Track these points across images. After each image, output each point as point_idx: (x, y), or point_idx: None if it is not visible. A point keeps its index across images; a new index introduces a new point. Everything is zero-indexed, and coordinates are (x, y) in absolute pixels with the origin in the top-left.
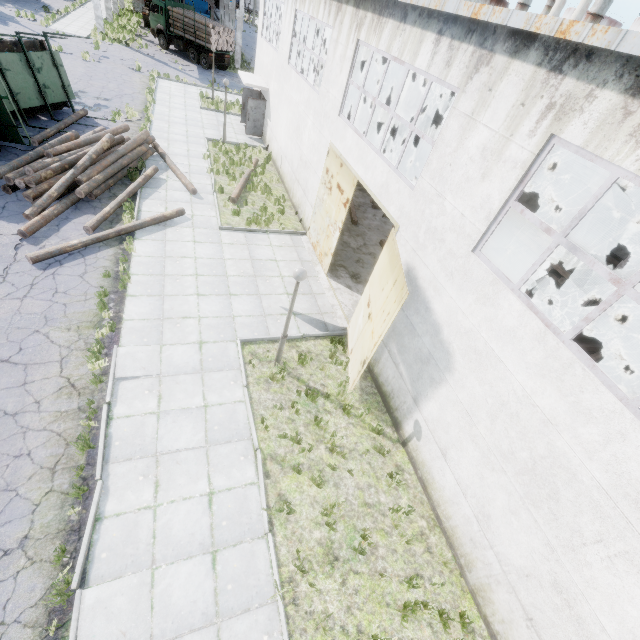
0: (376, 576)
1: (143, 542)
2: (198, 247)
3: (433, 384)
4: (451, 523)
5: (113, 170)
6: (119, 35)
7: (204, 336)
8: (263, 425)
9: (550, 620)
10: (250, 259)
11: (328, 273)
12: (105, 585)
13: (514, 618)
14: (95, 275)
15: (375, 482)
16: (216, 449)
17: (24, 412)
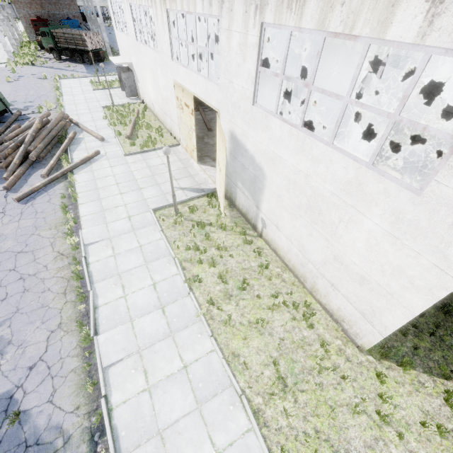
0: (255, 298)
1: (123, 312)
2: (114, 169)
3: (261, 191)
4: (291, 263)
5: (48, 139)
6: (25, 60)
7: (130, 213)
8: (176, 247)
9: (338, 278)
10: (148, 167)
11: (198, 162)
12: (108, 332)
13: (328, 290)
14: (56, 199)
15: (247, 258)
16: (152, 264)
17: (39, 272)
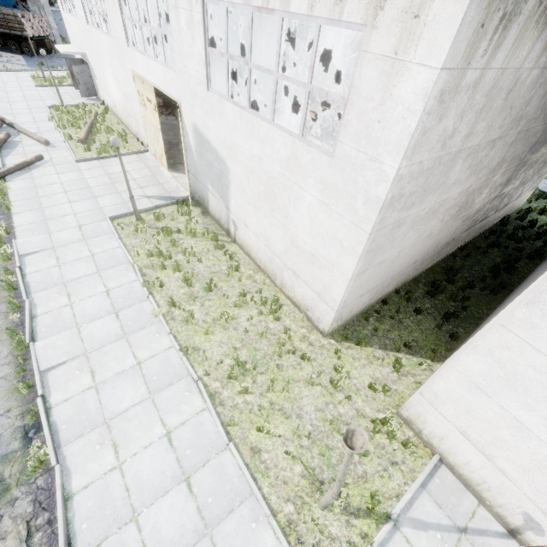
0: (222, 298)
1: (68, 319)
2: (62, 176)
3: (228, 188)
4: (263, 262)
5: None
6: None
7: (81, 222)
8: (136, 254)
9: (298, 263)
10: (106, 174)
11: (170, 169)
12: (48, 339)
13: (292, 281)
14: None
15: (218, 262)
16: (106, 272)
17: None
